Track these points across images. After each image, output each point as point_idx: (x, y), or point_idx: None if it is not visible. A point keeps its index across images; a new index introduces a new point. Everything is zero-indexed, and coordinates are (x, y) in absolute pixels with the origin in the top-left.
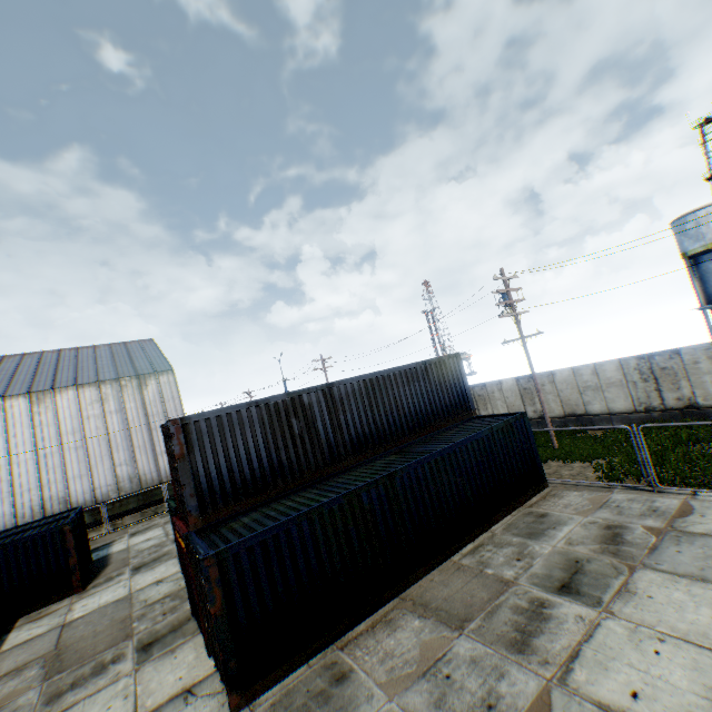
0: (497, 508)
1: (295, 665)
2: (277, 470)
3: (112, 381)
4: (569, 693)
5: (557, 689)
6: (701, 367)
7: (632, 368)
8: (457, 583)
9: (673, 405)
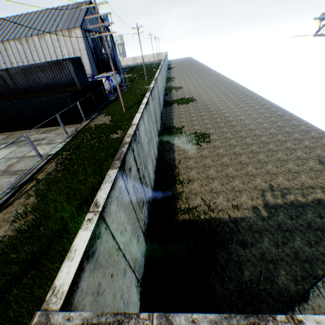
0: (53, 123)
1: None
2: (1, 94)
3: (60, 31)
4: None
5: None
6: None
7: None
8: (20, 134)
9: None
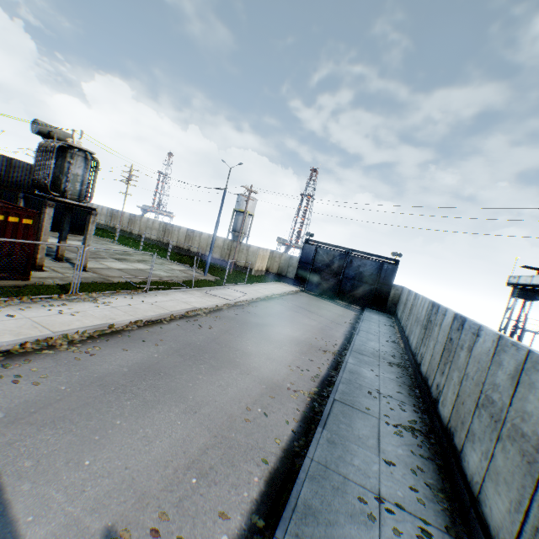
0: None
1: None
2: None
3: None
4: None
5: None
6: (175, 233)
7: (162, 226)
8: None
9: (165, 242)
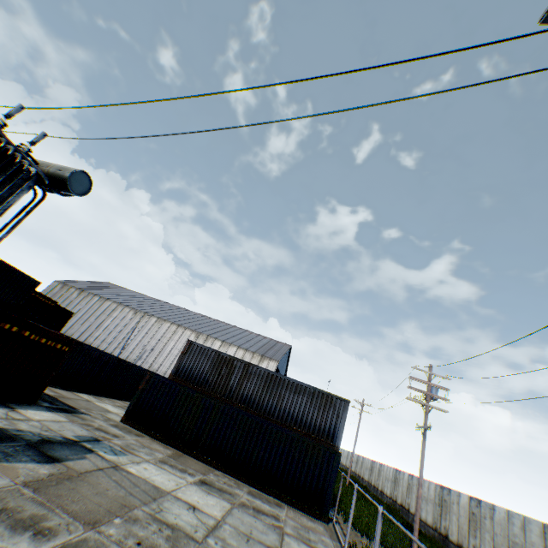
0: (268, 484)
1: (140, 430)
2: (205, 381)
3: (251, 352)
4: (143, 460)
5: (144, 459)
6: None
7: None
8: (198, 465)
9: None
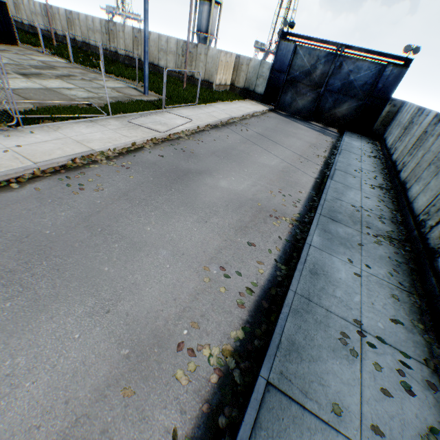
0: None
1: None
2: None
3: None
4: None
5: None
6: (121, 35)
7: (104, 26)
8: None
9: (113, 50)
